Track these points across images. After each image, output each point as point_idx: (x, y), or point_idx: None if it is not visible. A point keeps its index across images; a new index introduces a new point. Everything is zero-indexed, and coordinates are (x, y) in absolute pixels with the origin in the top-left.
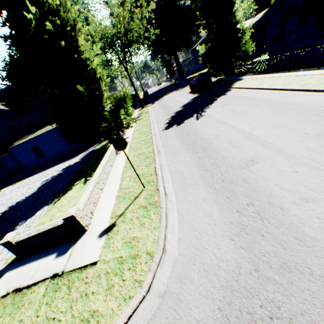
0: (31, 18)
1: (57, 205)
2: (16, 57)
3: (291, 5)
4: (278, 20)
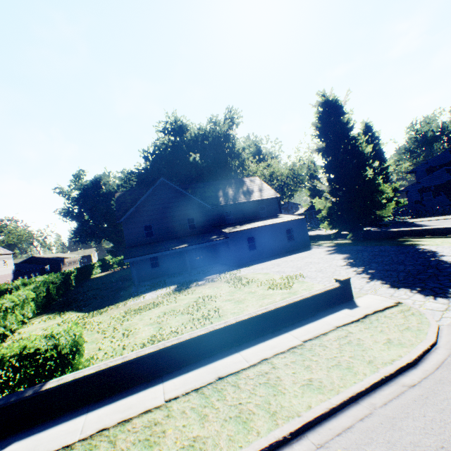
0: (363, 146)
1: (433, 244)
2: (161, 168)
3: (426, 186)
4: (416, 192)
